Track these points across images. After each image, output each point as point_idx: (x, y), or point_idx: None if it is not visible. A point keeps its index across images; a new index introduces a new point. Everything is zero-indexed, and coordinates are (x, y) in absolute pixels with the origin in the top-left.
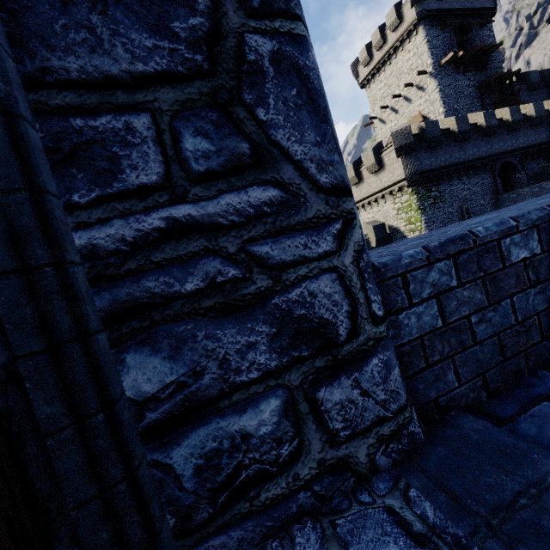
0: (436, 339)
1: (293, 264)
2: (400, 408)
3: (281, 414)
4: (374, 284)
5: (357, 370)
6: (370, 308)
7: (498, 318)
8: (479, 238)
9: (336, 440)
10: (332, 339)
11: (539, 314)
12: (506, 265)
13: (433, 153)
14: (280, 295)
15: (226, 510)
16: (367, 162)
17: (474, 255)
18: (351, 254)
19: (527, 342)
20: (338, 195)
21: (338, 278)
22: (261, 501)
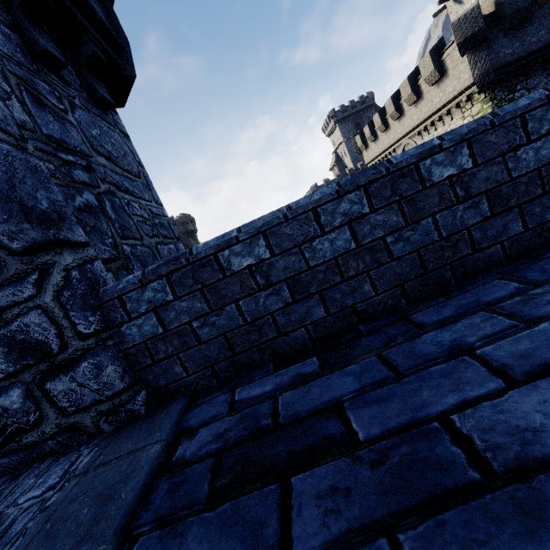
0: (159, 343)
1: (8, 307)
2: (116, 394)
3: (24, 397)
4: (80, 311)
5: (72, 371)
6: (76, 329)
7: (222, 321)
8: (192, 256)
9: (66, 413)
10: (48, 352)
11: (273, 313)
12: (227, 275)
13: (517, 35)
14: (5, 328)
15: (4, 446)
16: (424, 72)
17: (189, 271)
18: (51, 294)
19: (260, 338)
20: (31, 254)
21: (43, 312)
22: (25, 443)
